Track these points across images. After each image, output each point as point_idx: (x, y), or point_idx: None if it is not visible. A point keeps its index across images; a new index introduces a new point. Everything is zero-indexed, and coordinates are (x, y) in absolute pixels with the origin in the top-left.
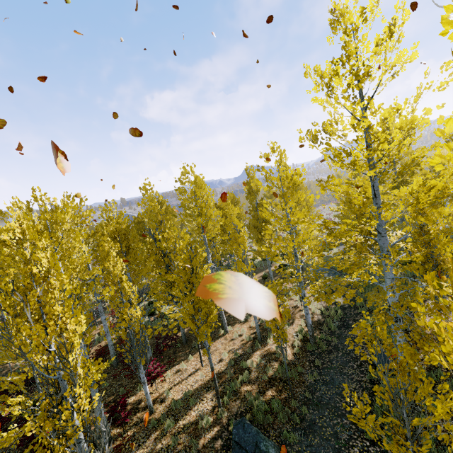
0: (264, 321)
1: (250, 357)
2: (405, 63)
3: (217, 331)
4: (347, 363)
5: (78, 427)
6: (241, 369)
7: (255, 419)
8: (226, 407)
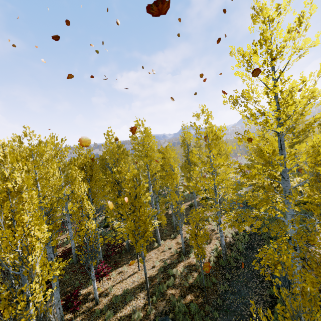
0: (188, 239)
1: (175, 266)
2: (310, 46)
3: (153, 244)
4: (252, 278)
5: (32, 316)
6: (168, 276)
7: (176, 318)
8: (154, 305)
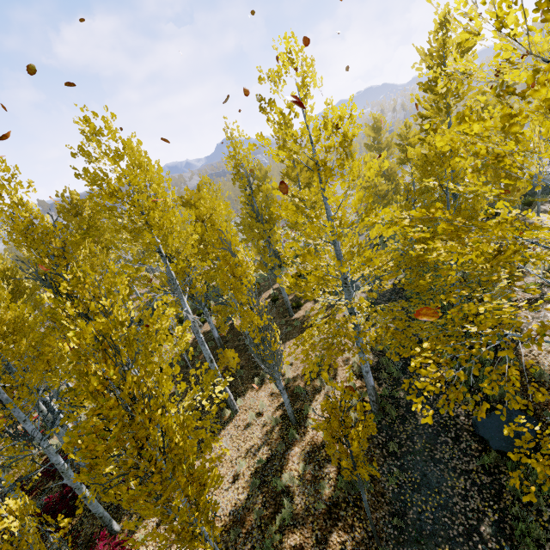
0: (291, 380)
1: (284, 461)
2: None
3: (220, 412)
4: (437, 437)
5: None
6: (274, 495)
7: None
8: None
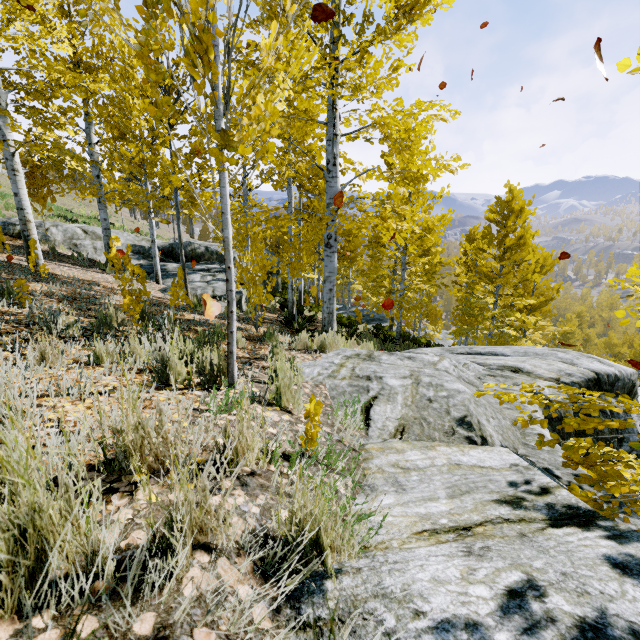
0: None
1: None
2: None
3: None
4: None
5: None
6: None
7: None
8: None
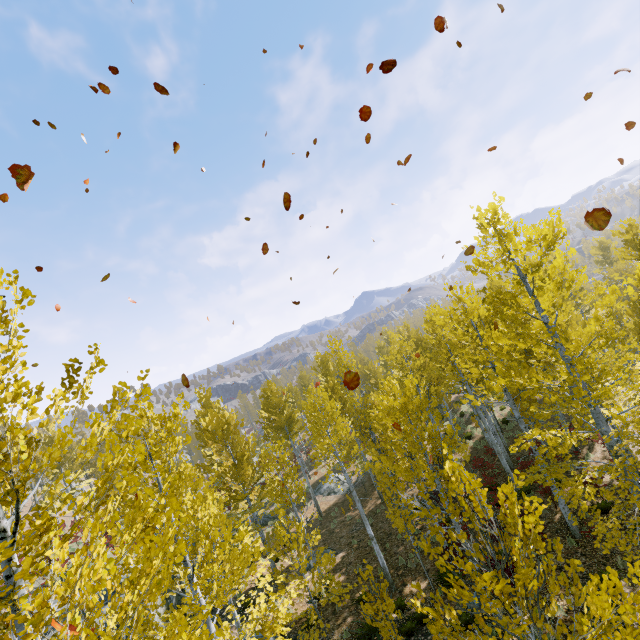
0: None
1: None
2: None
3: None
4: None
5: None
6: None
7: None
8: None
